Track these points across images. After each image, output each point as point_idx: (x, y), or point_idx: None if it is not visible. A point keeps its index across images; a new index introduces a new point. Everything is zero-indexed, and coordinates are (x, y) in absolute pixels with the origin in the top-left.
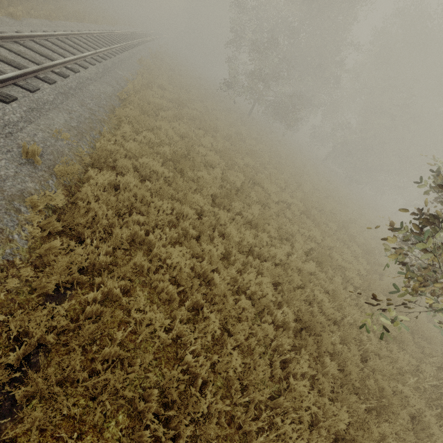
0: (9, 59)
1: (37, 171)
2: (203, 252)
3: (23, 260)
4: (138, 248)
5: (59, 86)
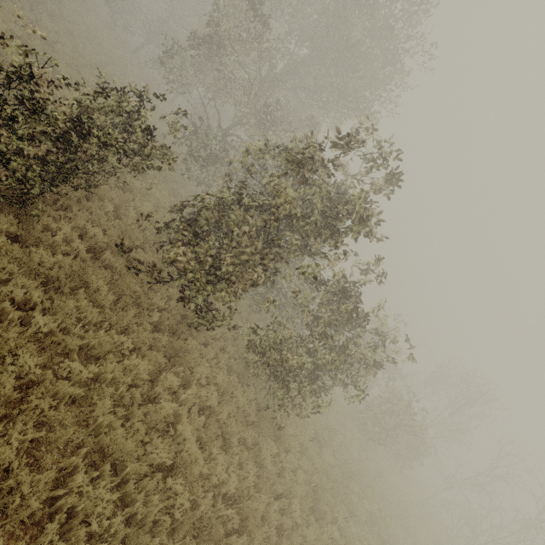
0: None
1: None
2: None
3: None
4: None
5: None
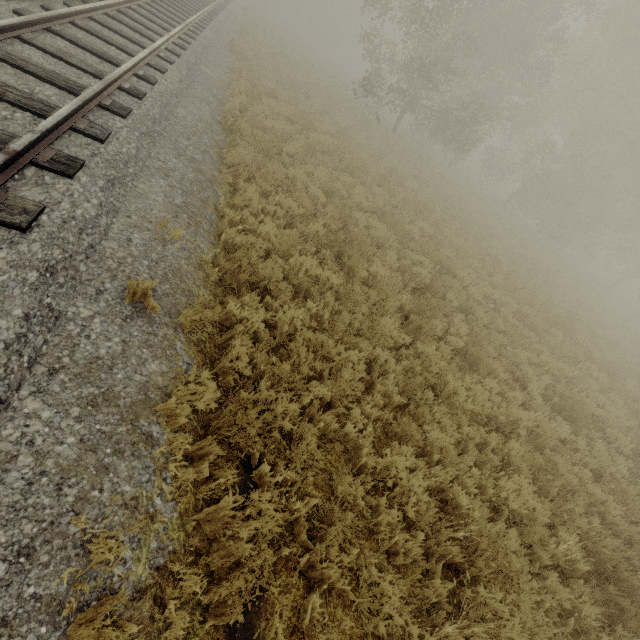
0: (48, 72)
1: (155, 328)
2: (425, 441)
3: (177, 551)
4: (328, 451)
5: (138, 119)
